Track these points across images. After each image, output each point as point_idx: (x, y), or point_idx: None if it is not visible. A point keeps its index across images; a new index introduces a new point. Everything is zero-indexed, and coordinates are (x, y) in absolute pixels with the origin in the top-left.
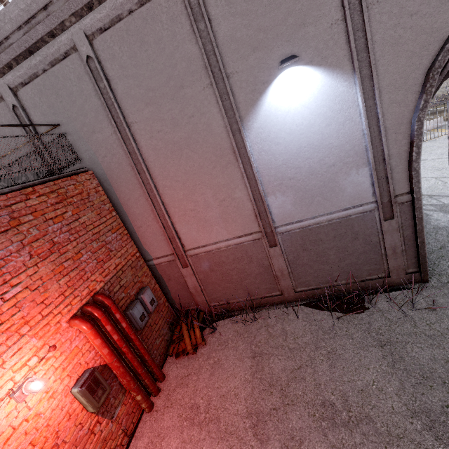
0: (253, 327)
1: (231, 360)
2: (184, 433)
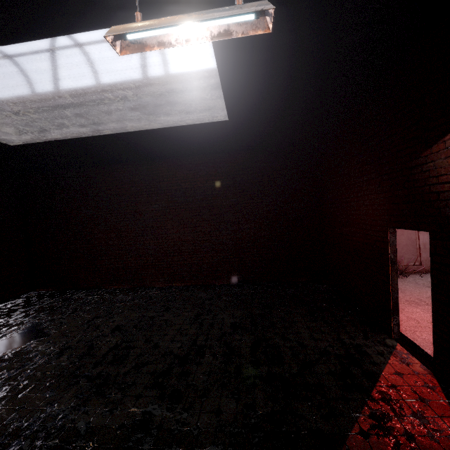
0: (408, 279)
1: (411, 288)
2: (419, 307)
